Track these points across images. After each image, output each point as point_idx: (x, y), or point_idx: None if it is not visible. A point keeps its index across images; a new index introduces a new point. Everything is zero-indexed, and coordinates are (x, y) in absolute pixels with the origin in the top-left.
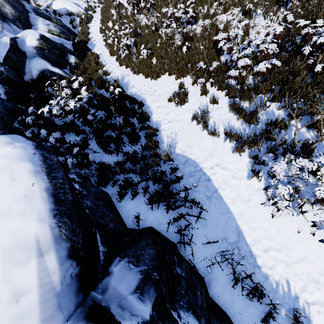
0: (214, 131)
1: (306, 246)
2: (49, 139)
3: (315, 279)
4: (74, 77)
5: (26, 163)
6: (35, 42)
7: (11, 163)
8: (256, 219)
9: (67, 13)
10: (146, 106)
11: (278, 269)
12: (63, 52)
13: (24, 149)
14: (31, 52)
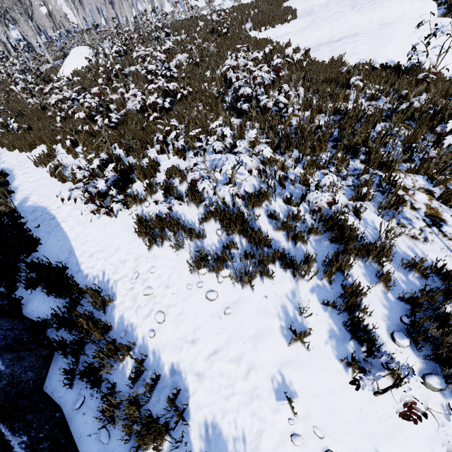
0: (61, 174)
1: (120, 238)
2: None
3: (123, 260)
4: None
5: None
6: None
7: None
8: (89, 234)
9: None
10: (11, 175)
11: (99, 266)
12: None
13: None
14: None
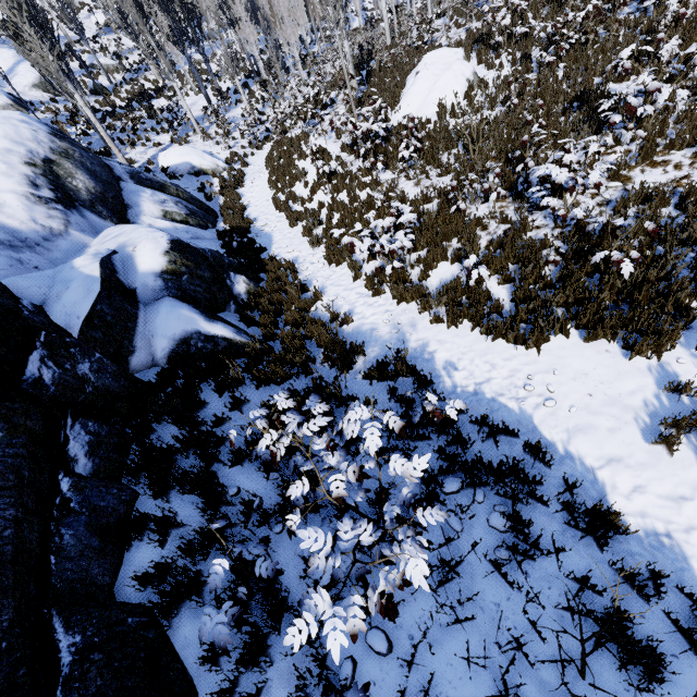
0: None
1: None
2: None
3: None
4: (359, 409)
5: None
6: (160, 261)
7: None
8: None
9: (192, 172)
10: (551, 449)
11: None
12: (219, 271)
13: None
14: (150, 287)
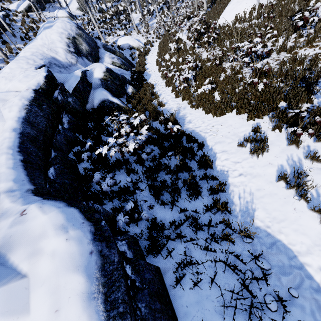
0: None
1: None
2: (102, 186)
3: None
4: (135, 114)
5: (78, 275)
6: (101, 75)
7: (58, 273)
8: None
9: (129, 48)
10: (207, 147)
11: None
12: (123, 83)
13: (78, 243)
14: (96, 83)
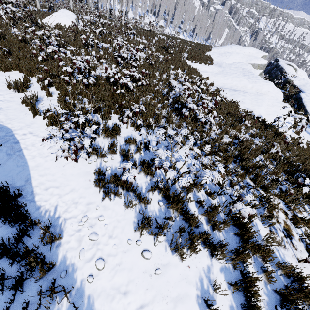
0: (35, 107)
1: (77, 181)
2: None
3: (76, 201)
4: None
5: None
6: None
7: None
8: (48, 168)
9: None
10: None
11: (52, 200)
12: None
13: None
14: None
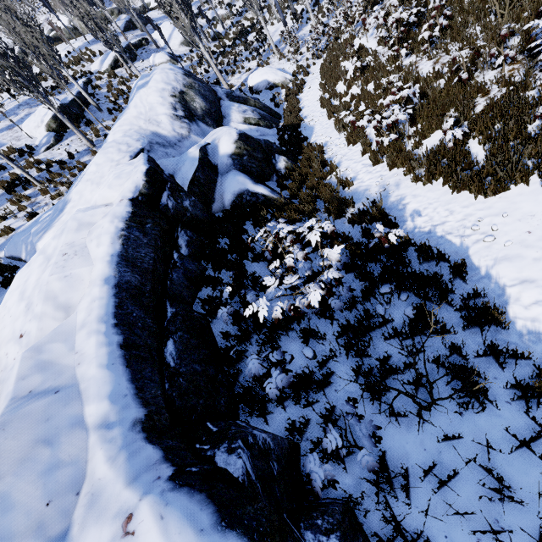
0: None
1: None
2: (267, 388)
3: None
4: (311, 221)
5: None
6: (231, 147)
7: None
8: None
9: (268, 87)
10: (475, 271)
11: None
12: (268, 154)
13: None
14: (225, 164)
